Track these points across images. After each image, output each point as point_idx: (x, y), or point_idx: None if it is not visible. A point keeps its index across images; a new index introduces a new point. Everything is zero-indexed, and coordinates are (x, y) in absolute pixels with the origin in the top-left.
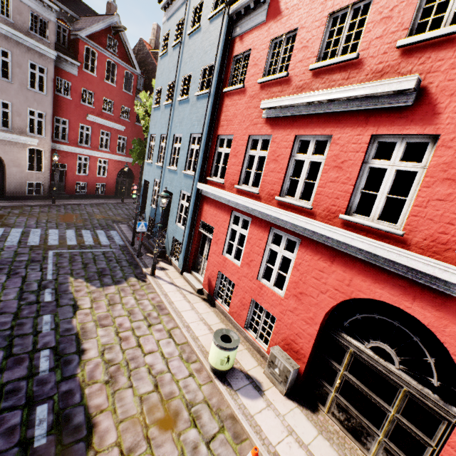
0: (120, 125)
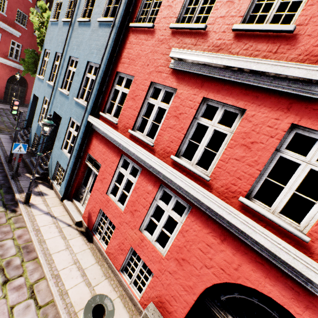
0: (15, 29)
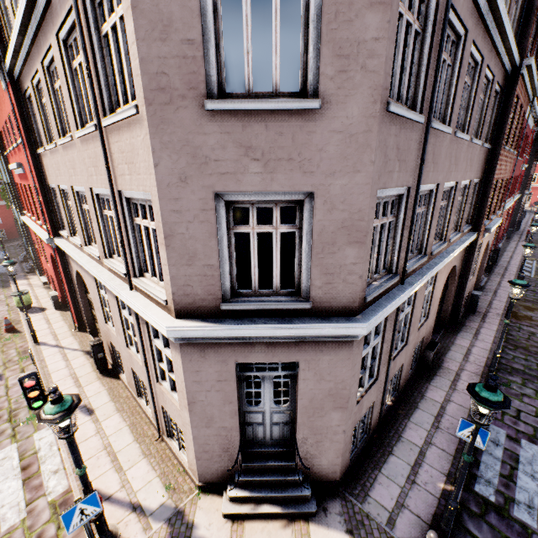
0: None
